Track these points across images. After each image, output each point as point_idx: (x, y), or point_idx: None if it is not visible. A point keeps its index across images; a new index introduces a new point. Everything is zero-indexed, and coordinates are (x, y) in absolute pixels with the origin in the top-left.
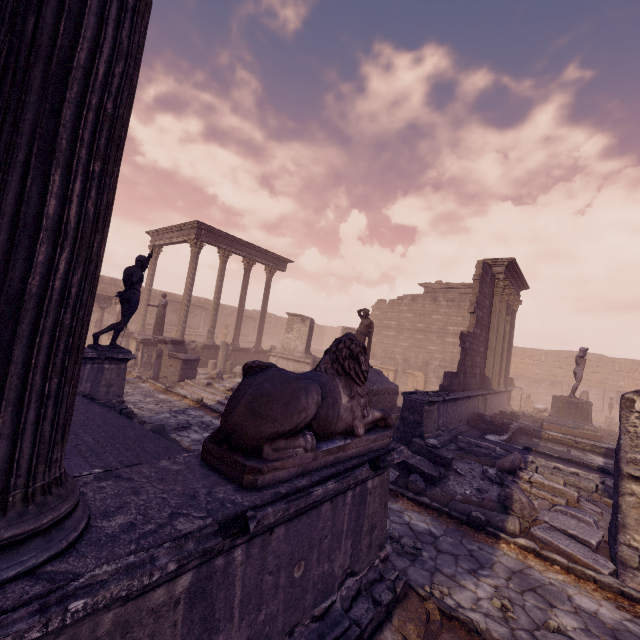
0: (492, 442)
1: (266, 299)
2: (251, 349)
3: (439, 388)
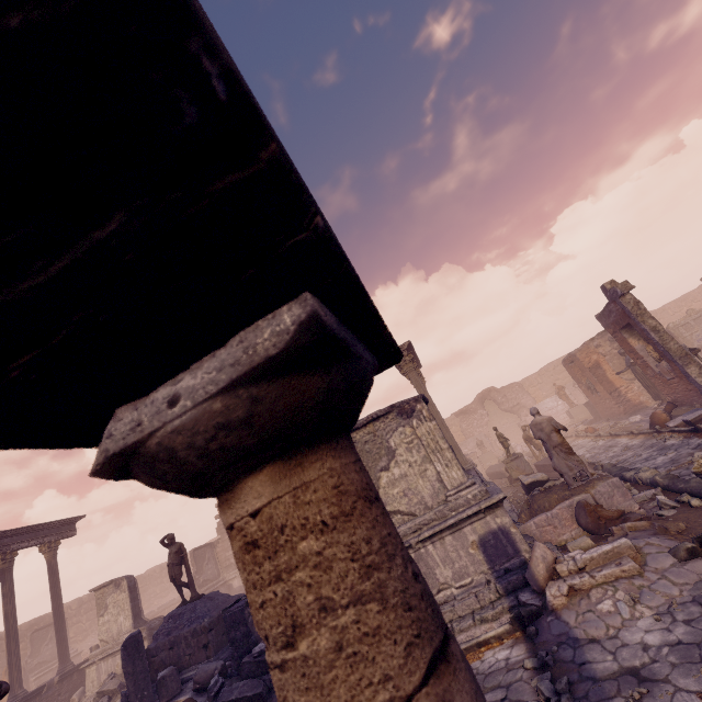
0: None
1: (56, 589)
2: (52, 680)
3: None
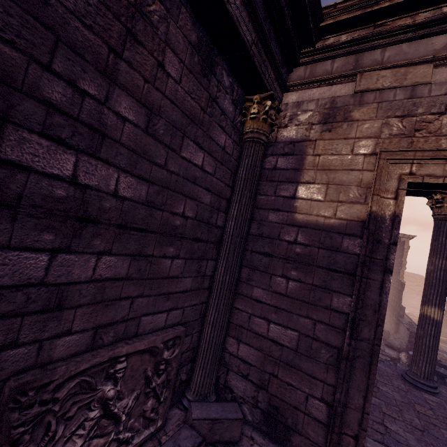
0: (439, 350)
1: None
2: None
3: (397, 315)
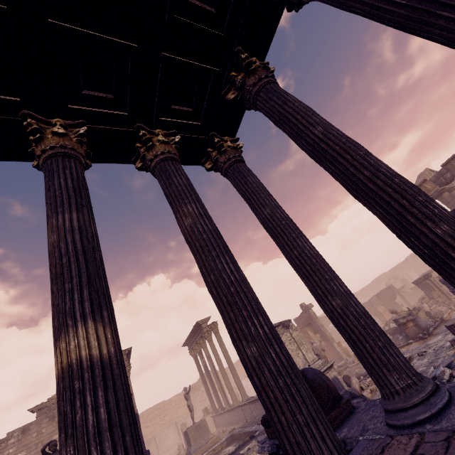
0: None
1: None
2: None
3: None
